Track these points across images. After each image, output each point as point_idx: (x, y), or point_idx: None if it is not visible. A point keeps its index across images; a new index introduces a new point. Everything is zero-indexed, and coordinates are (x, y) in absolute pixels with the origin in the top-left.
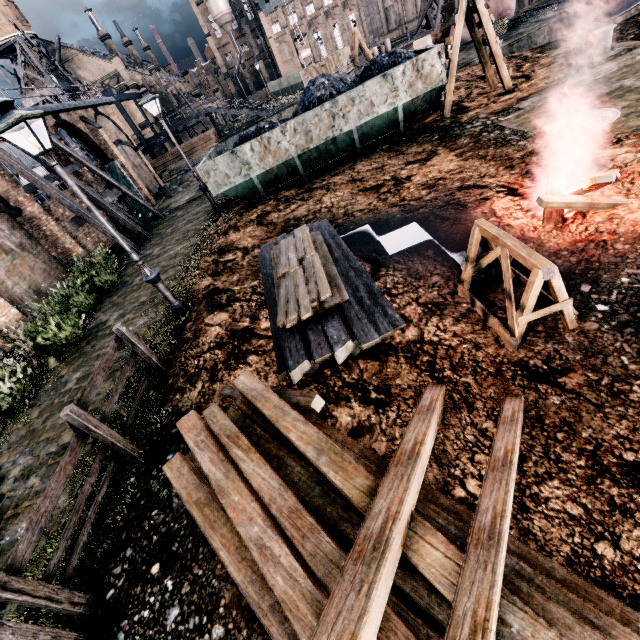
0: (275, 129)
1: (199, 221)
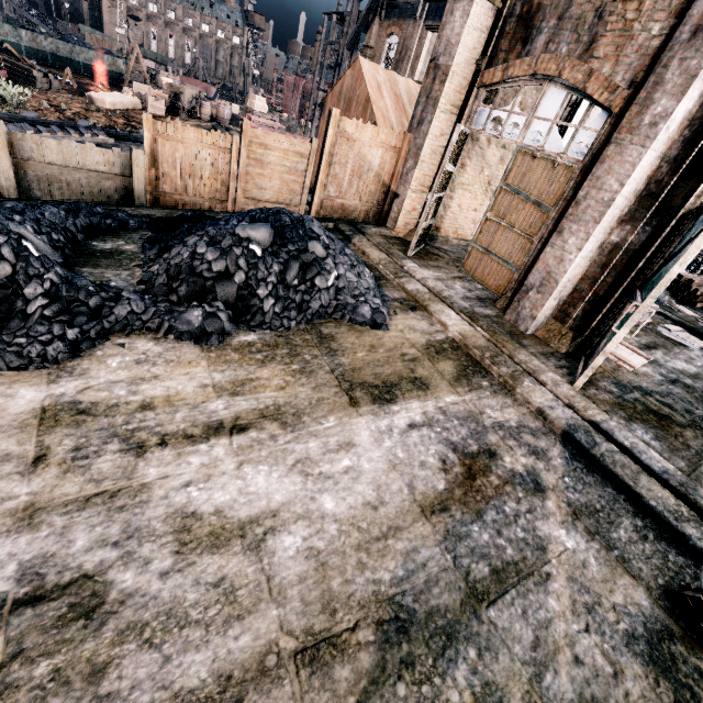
0: (42, 35)
1: None
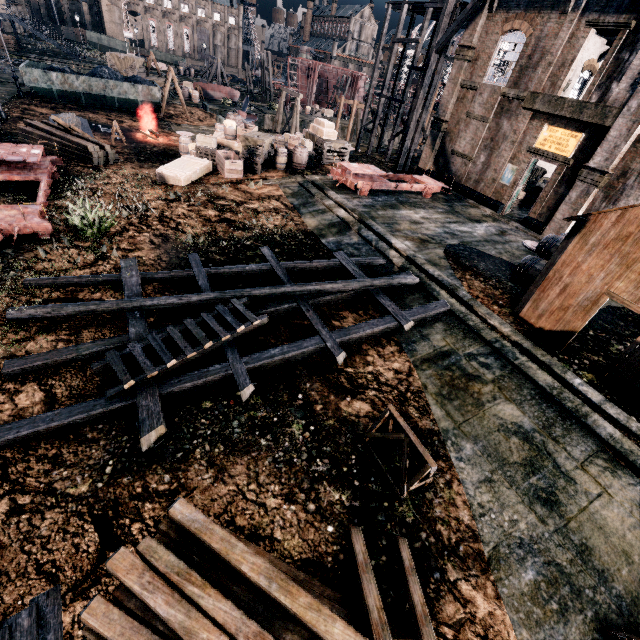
0: (73, 75)
1: (3, 94)
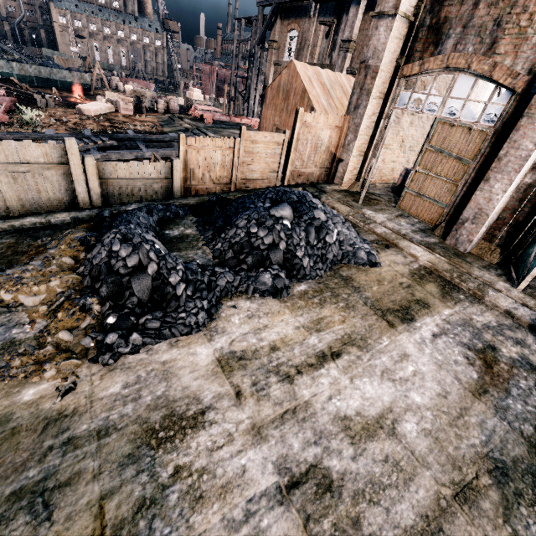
0: (28, 64)
1: None
